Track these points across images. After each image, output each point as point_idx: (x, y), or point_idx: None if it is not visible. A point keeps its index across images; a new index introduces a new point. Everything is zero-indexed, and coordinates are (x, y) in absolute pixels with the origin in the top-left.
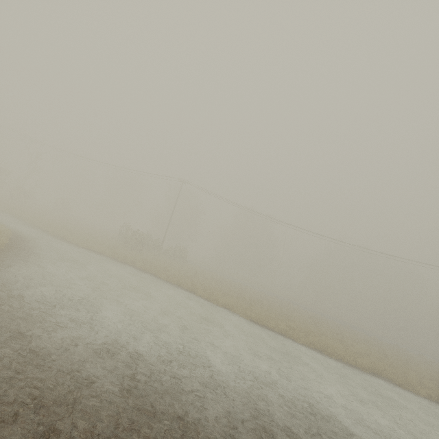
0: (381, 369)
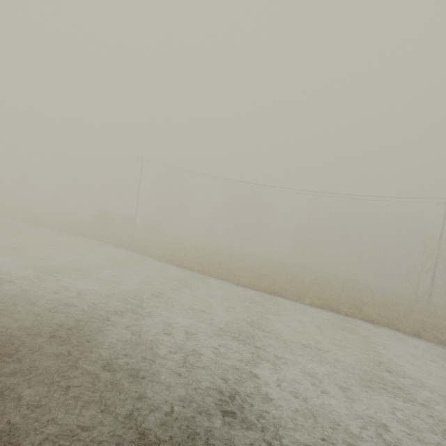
0: (278, 288)
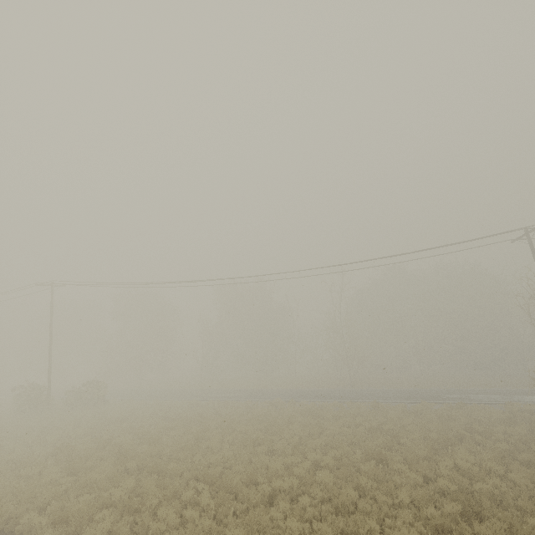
0: None
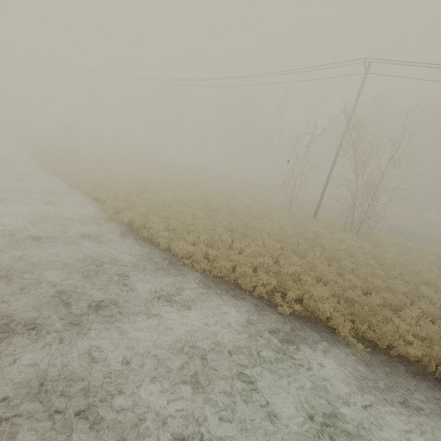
0: (70, 172)
